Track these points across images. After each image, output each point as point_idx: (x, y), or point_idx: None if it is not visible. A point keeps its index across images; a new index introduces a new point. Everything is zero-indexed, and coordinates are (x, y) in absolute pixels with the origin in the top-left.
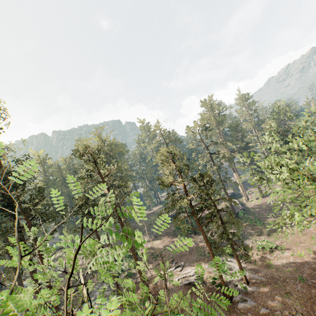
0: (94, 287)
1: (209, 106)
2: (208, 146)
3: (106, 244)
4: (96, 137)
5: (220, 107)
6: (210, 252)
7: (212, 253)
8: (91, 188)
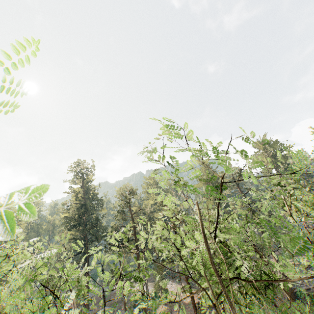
0: (124, 312)
1: (263, 146)
2: (245, 193)
3: (150, 279)
4: (151, 180)
5: (271, 148)
6: (194, 310)
7: (196, 313)
8: (136, 222)
